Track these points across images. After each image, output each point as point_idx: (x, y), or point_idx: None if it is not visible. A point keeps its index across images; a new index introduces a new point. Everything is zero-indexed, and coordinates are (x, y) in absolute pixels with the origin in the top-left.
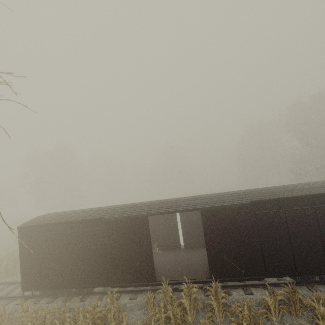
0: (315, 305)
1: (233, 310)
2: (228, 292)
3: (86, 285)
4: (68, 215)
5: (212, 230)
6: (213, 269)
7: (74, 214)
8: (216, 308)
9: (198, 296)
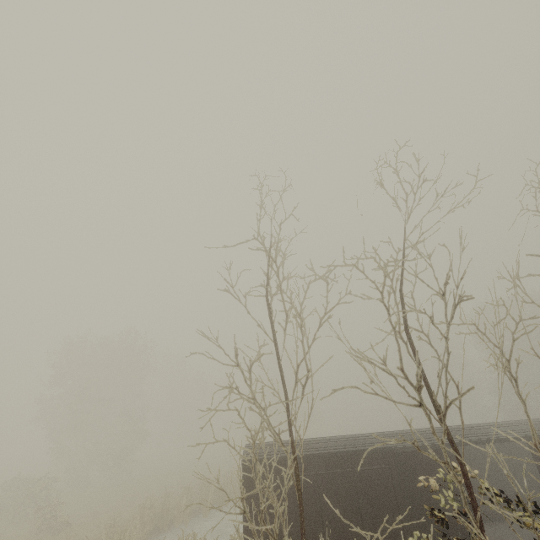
0: None
1: None
2: None
3: None
4: (308, 444)
5: None
6: None
7: (320, 443)
8: None
9: None
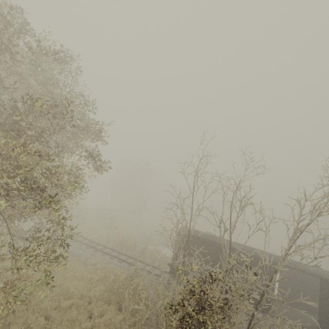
0: None
1: None
2: None
3: None
4: (207, 235)
5: (327, 297)
6: (321, 326)
7: (212, 237)
8: None
9: None
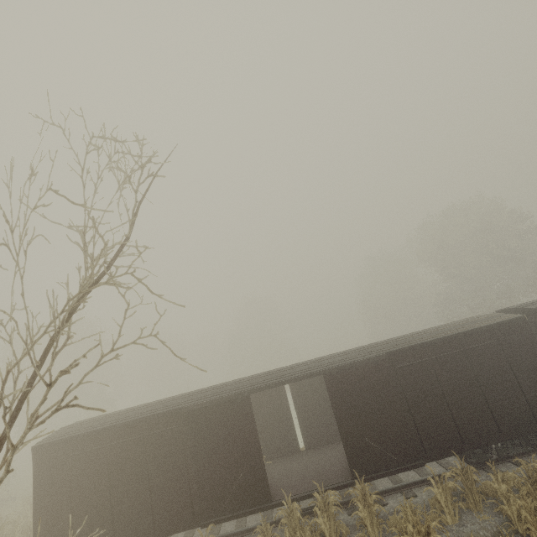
0: (495, 486)
1: (393, 523)
2: (381, 501)
3: (156, 533)
4: (118, 415)
5: (343, 402)
6: (353, 464)
7: (129, 412)
8: (368, 519)
9: (339, 517)
